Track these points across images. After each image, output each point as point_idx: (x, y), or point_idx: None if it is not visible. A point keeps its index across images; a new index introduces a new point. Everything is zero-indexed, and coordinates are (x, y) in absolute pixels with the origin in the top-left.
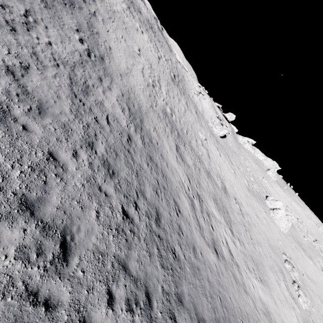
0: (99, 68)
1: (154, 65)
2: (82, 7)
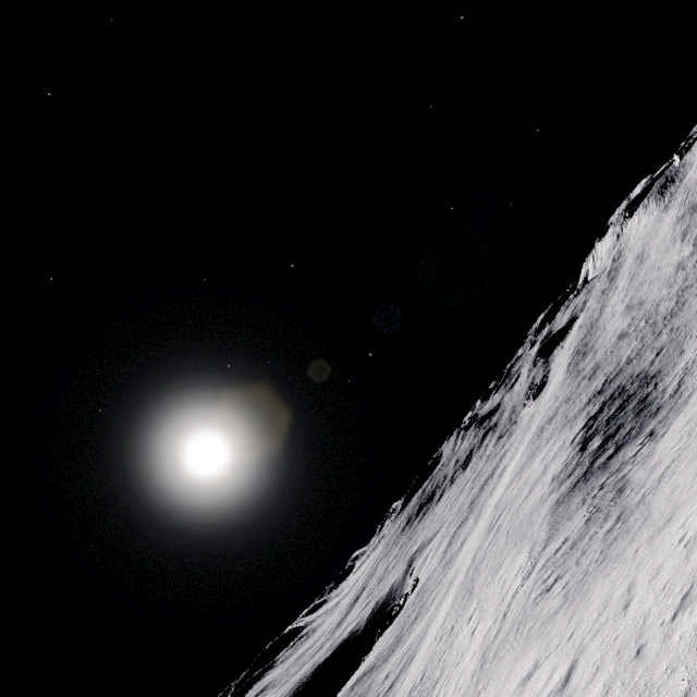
0: None
1: None
2: None
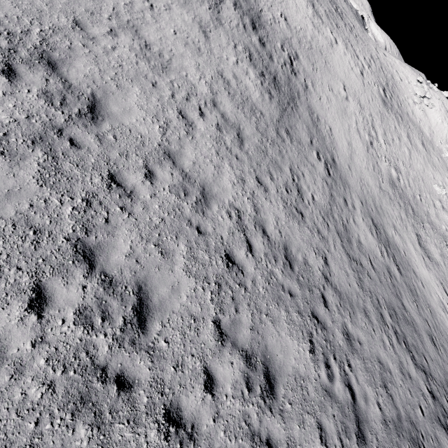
0: (338, 184)
1: (361, 98)
2: (298, 90)
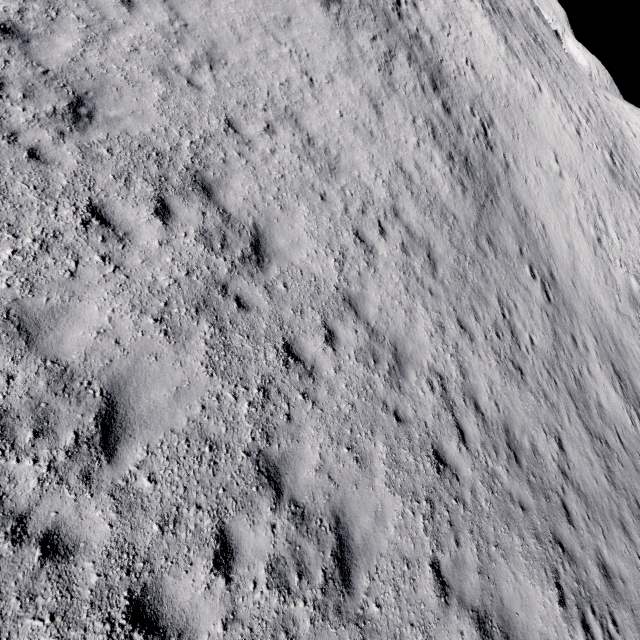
0: (562, 313)
1: (580, 171)
2: (497, 173)
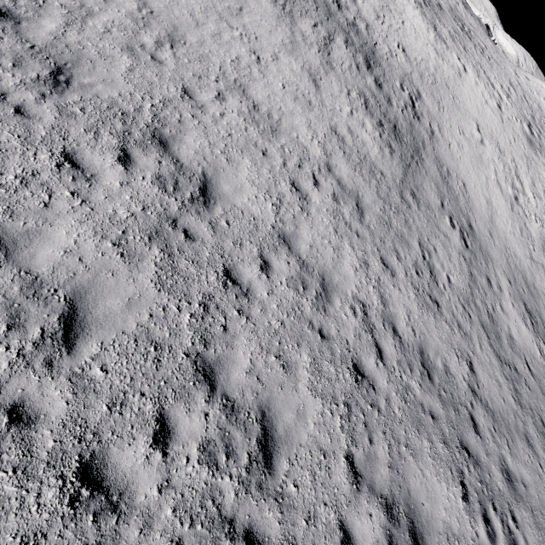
0: (478, 258)
1: (500, 139)
2: (423, 138)
